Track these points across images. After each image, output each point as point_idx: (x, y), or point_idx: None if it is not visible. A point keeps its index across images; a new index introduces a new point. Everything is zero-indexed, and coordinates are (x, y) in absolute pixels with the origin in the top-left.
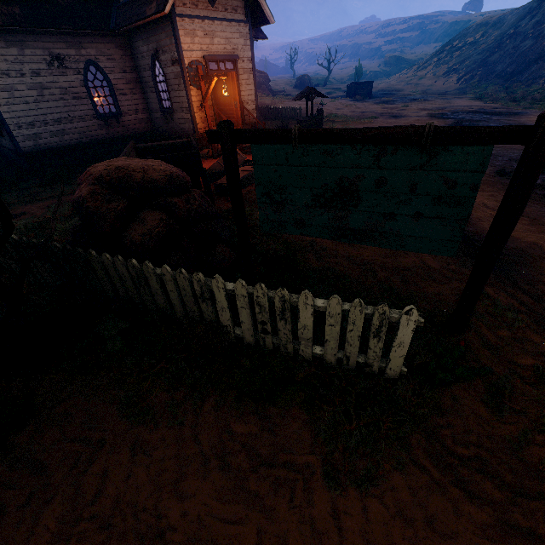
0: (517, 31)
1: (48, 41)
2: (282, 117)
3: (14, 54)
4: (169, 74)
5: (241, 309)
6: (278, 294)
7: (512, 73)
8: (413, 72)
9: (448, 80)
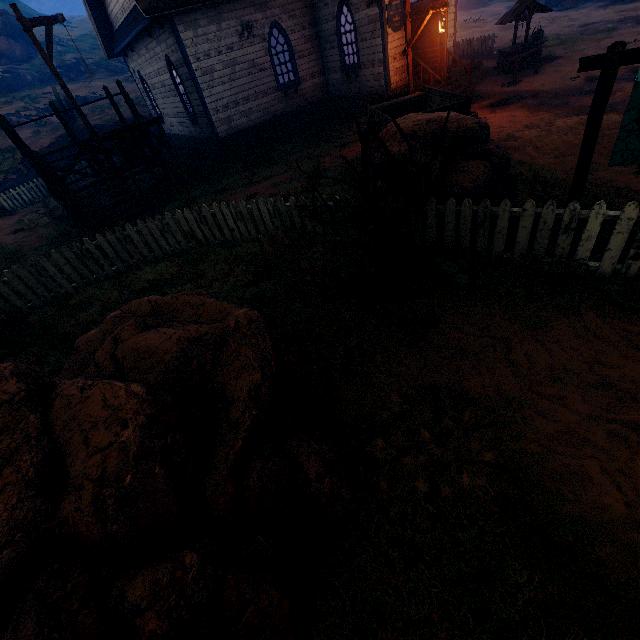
0: None
1: (239, 8)
2: (464, 55)
3: (214, 30)
4: (361, 20)
5: (615, 235)
6: None
7: None
8: None
9: None
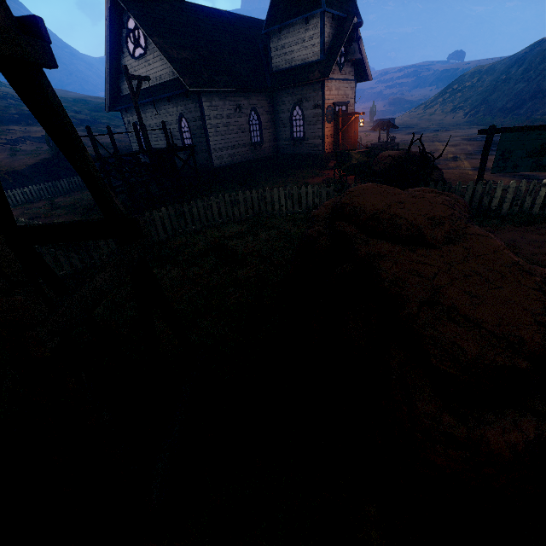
0: (509, 77)
1: (236, 96)
2: None
3: (221, 105)
4: (308, 115)
5: (507, 195)
6: (533, 182)
7: (511, 108)
8: (422, 110)
9: (456, 115)
